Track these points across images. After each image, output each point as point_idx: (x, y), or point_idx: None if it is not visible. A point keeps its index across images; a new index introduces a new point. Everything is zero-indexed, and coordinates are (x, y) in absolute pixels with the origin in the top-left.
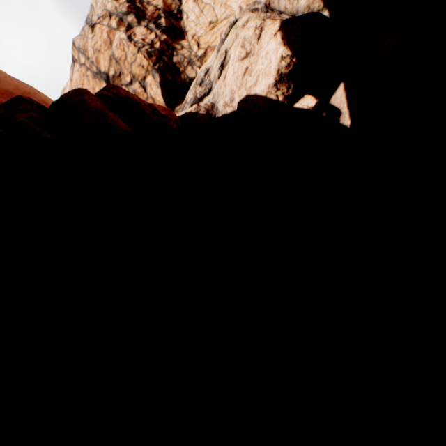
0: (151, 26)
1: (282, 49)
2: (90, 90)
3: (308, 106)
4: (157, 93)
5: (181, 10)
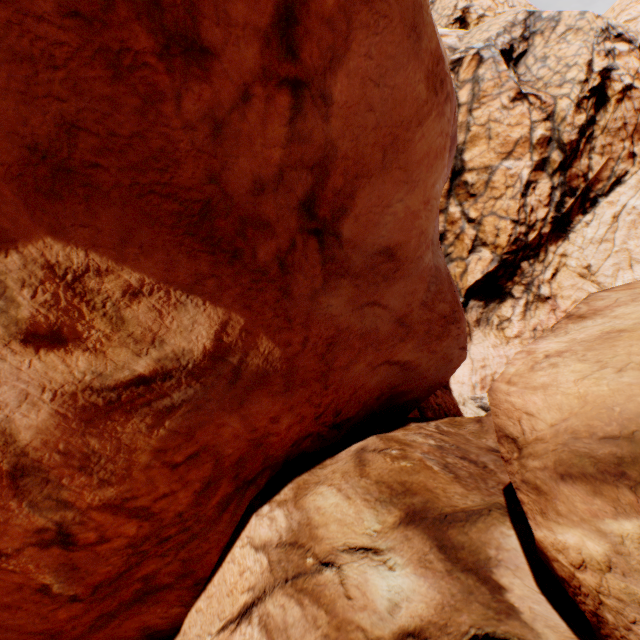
0: (556, 195)
1: None
2: None
3: None
4: (476, 275)
5: (596, 202)
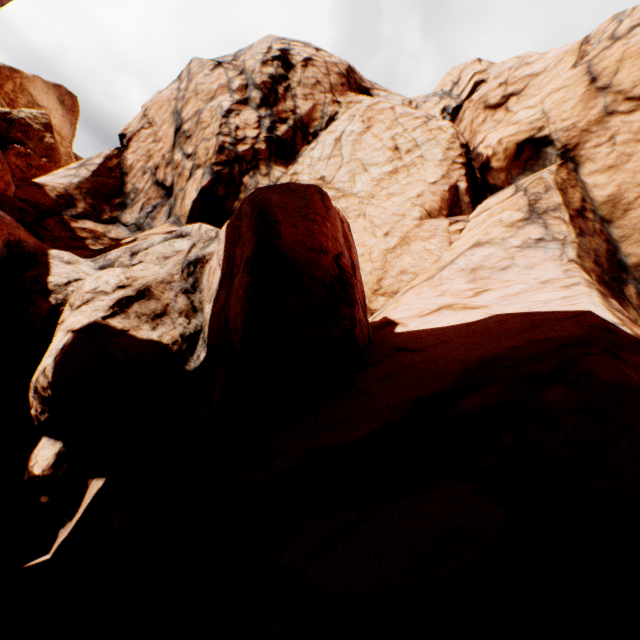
0: (266, 122)
1: (52, 360)
2: (160, 120)
3: (36, 464)
4: (192, 195)
5: (318, 135)
